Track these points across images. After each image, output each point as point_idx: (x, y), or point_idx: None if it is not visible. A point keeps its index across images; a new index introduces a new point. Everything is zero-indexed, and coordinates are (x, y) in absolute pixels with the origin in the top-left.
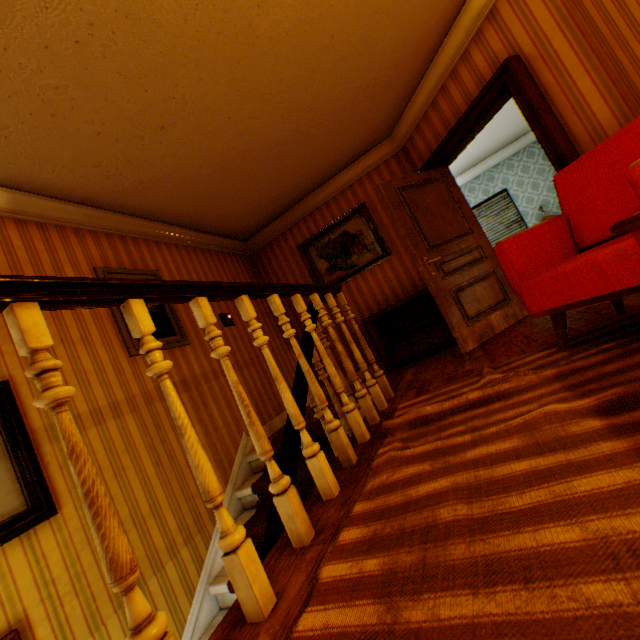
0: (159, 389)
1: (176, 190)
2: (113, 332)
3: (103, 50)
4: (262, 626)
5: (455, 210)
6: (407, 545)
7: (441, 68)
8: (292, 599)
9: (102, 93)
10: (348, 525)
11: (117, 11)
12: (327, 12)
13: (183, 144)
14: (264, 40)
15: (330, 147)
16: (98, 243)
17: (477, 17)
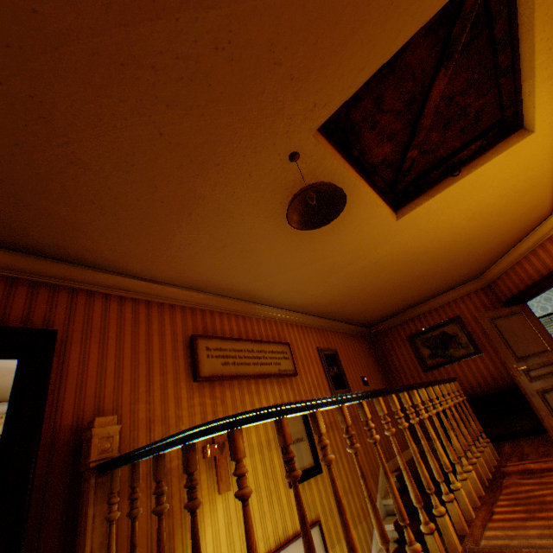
0: None
1: (351, 308)
2: (325, 382)
3: (359, 273)
4: (473, 519)
5: (534, 333)
6: (532, 504)
7: (516, 253)
8: (482, 515)
9: (350, 283)
10: (499, 500)
11: (371, 264)
12: (452, 249)
13: (366, 293)
14: (420, 260)
15: (437, 285)
16: (316, 333)
17: (539, 238)
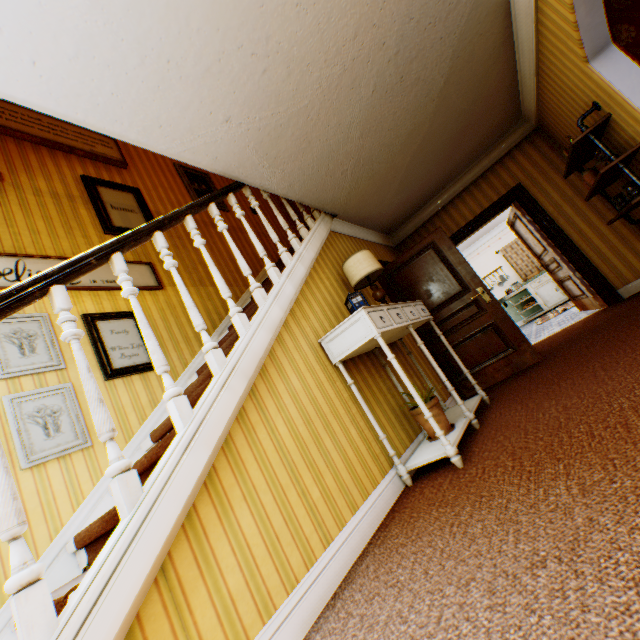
0: (211, 223)
1: None
2: (185, 192)
3: None
4: None
5: None
6: None
7: None
8: None
9: None
10: None
11: None
12: None
13: None
14: None
15: None
16: None
17: None
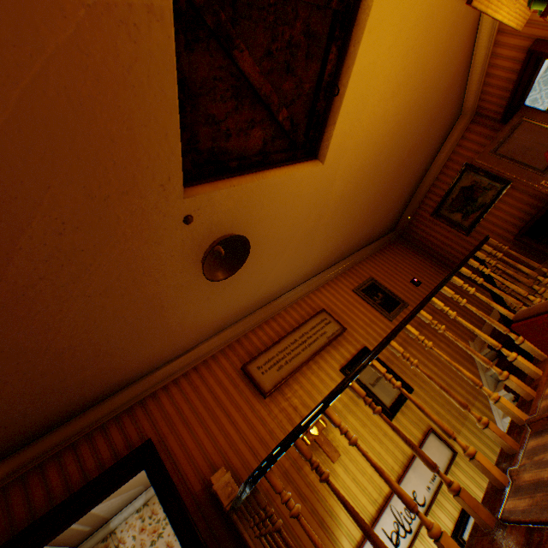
0: None
1: (359, 235)
2: (377, 314)
3: (336, 215)
4: (540, 377)
5: None
6: None
7: (477, 69)
8: (547, 368)
9: (336, 226)
10: None
11: (339, 202)
12: (404, 126)
13: (360, 217)
14: (382, 160)
15: (424, 155)
16: (344, 279)
17: (488, 39)
